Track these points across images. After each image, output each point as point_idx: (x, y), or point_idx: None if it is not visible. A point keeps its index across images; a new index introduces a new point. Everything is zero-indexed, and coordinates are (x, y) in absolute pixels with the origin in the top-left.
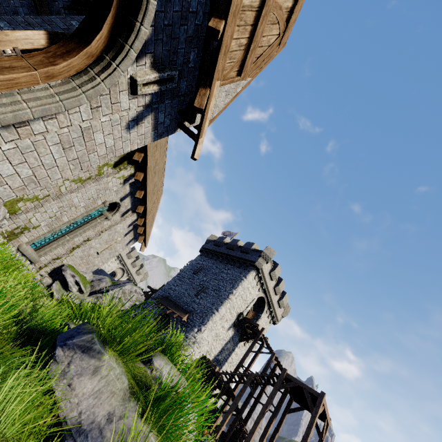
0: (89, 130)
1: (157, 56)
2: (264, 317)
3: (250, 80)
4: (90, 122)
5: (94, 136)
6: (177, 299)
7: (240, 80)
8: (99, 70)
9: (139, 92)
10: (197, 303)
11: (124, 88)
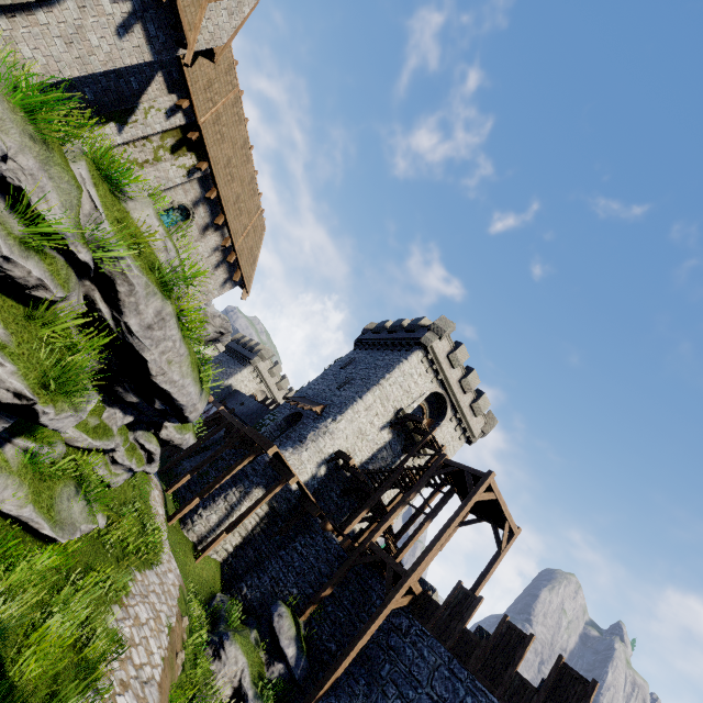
0: (82, 30)
1: None
2: (448, 427)
3: None
4: (81, 22)
5: (88, 37)
6: (315, 396)
7: None
8: None
9: None
10: (338, 395)
11: None
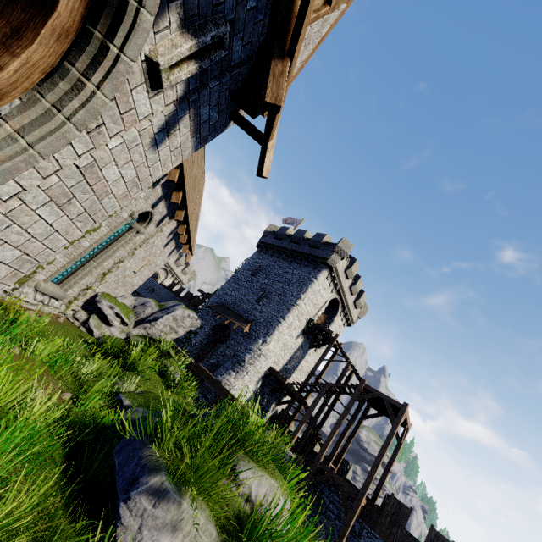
0: (93, 168)
1: (189, 2)
2: (338, 320)
3: (344, 8)
4: (91, 154)
5: (103, 173)
6: (235, 306)
7: (329, 12)
8: (87, 63)
9: (165, 84)
10: (260, 311)
11: (138, 80)
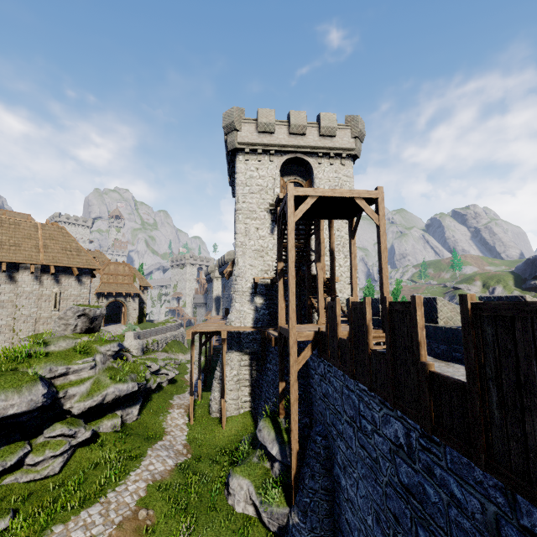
0: None
1: None
2: (324, 170)
3: None
4: None
5: None
6: None
7: None
8: None
9: None
10: None
11: None
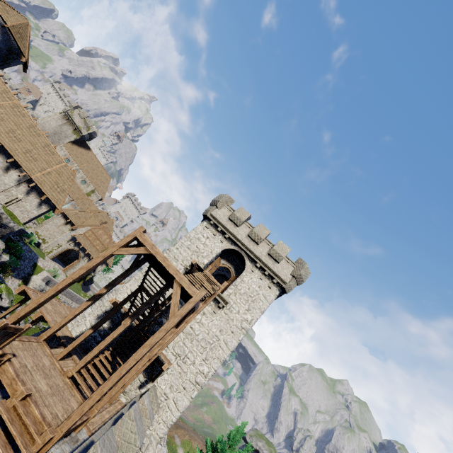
0: None
1: None
2: (252, 278)
3: None
4: None
5: None
6: None
7: None
8: None
9: None
10: None
11: None
